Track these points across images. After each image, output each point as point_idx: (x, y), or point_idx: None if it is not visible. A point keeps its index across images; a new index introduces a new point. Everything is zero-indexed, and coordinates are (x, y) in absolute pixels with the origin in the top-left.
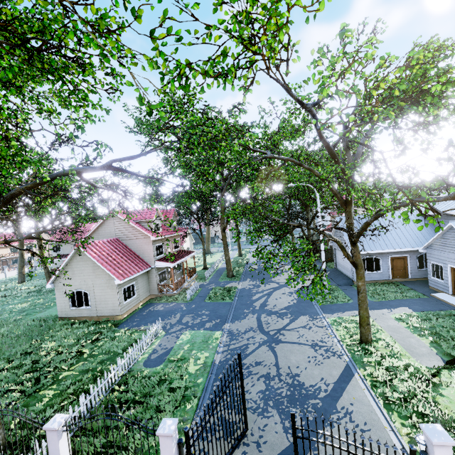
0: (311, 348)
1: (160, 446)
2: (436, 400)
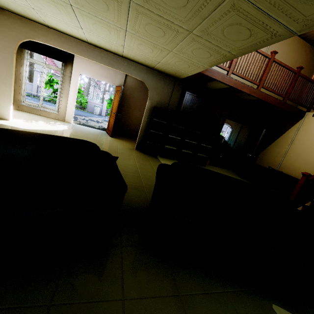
0: None
1: (105, 96)
2: None
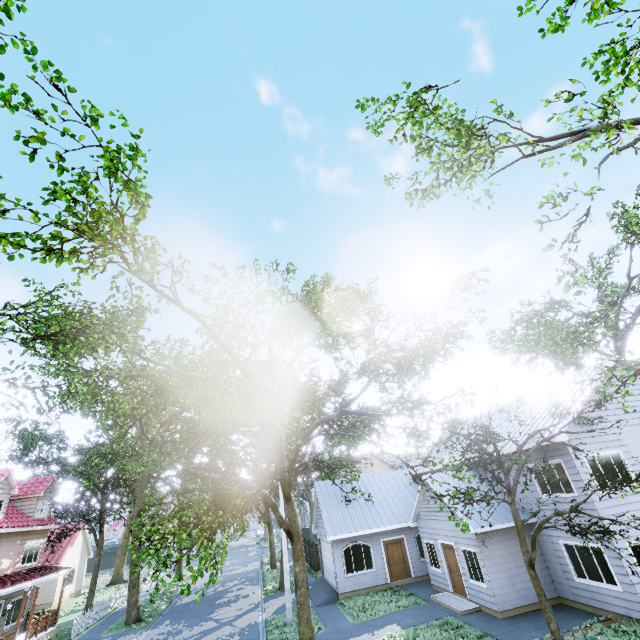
0: None
1: None
2: None
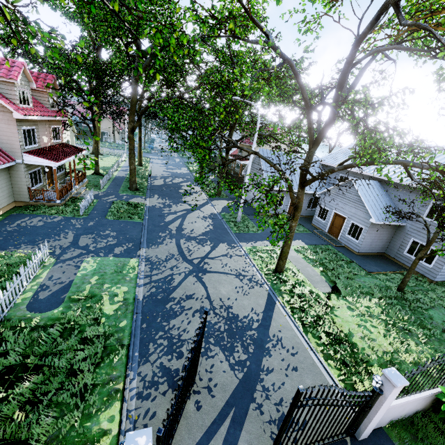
0: (236, 278)
1: None
2: (334, 320)
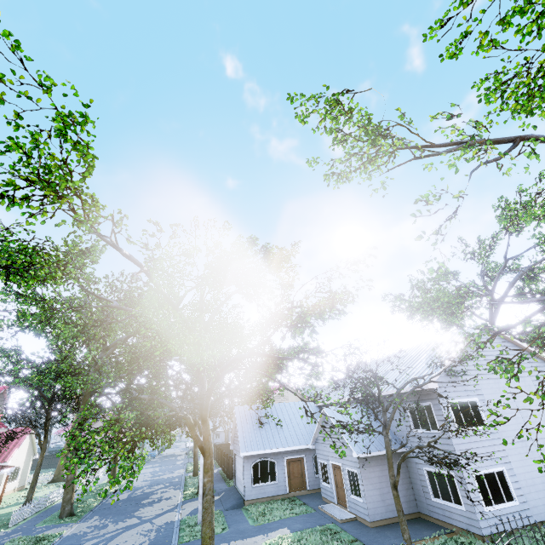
0: None
1: None
2: None
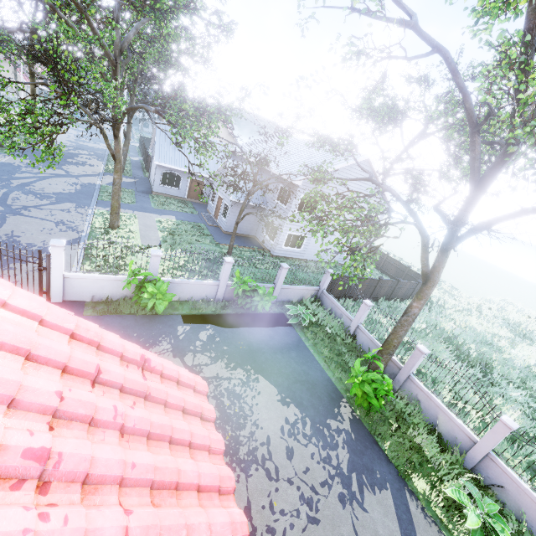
0: (53, 224)
1: None
2: (127, 258)
